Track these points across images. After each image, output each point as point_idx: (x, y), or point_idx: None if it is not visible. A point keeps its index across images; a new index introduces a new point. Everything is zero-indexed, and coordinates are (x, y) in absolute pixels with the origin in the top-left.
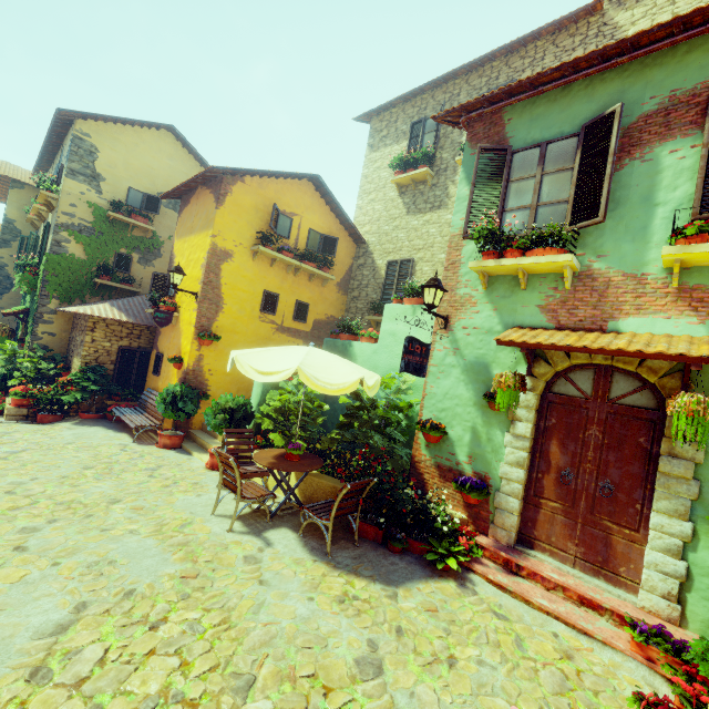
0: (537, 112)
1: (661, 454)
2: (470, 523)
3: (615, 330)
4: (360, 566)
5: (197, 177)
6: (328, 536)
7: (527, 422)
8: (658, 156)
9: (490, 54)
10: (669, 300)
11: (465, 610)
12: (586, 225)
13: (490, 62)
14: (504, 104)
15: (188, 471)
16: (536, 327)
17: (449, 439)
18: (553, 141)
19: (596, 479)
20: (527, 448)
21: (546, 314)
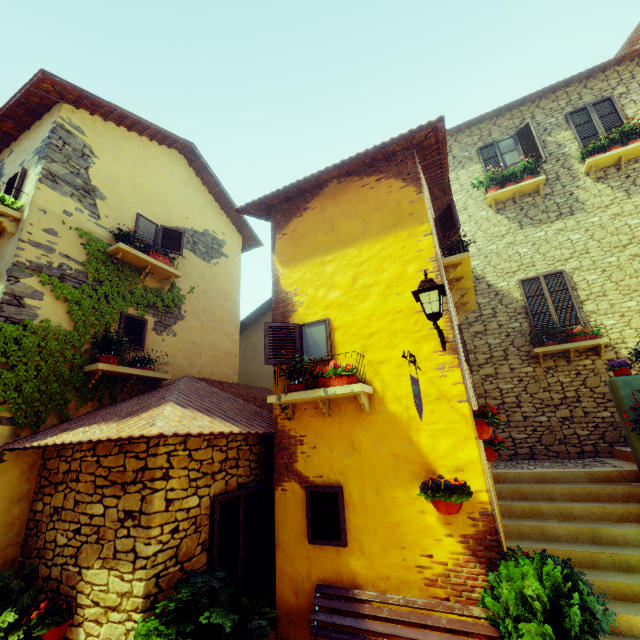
0: None
1: None
2: None
3: None
4: None
5: (381, 147)
6: None
7: None
8: None
9: (574, 77)
10: None
11: None
12: None
13: (560, 89)
14: None
15: None
16: None
17: None
18: None
19: None
20: None
21: None
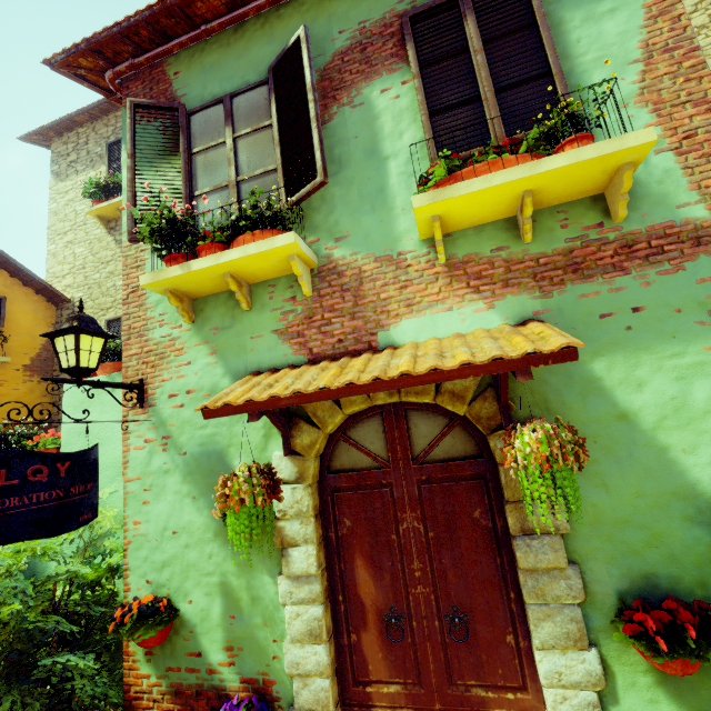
0: (210, 60)
1: (514, 536)
2: None
3: (389, 345)
4: None
5: None
6: None
7: (307, 544)
8: (369, 98)
9: None
10: (443, 284)
11: None
12: (306, 192)
13: None
14: (162, 50)
15: None
16: (281, 366)
17: (185, 623)
18: (237, 92)
19: (438, 609)
20: (319, 595)
21: (290, 341)
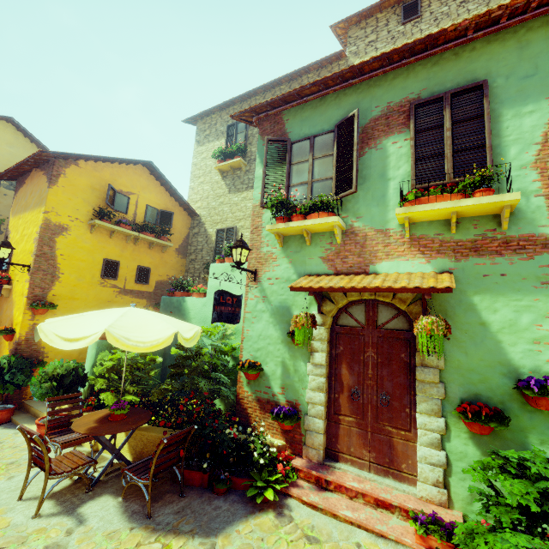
0: (305, 115)
1: (417, 366)
2: (287, 447)
3: (374, 272)
4: (182, 521)
5: (27, 160)
6: (148, 497)
7: (322, 352)
8: (385, 146)
9: (277, 80)
10: (406, 247)
11: (281, 544)
12: (345, 195)
13: (279, 86)
14: (282, 109)
15: (9, 448)
16: (321, 274)
17: (265, 374)
18: (318, 135)
19: (376, 392)
20: (325, 373)
21: (327, 263)
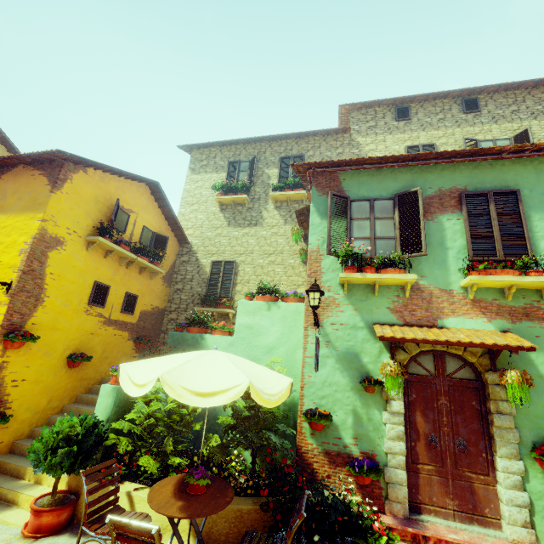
0: (363, 179)
1: (493, 413)
2: (365, 504)
3: (443, 326)
4: None
5: (29, 156)
6: None
7: (399, 400)
8: (441, 221)
9: (288, 135)
10: (469, 307)
11: None
12: (414, 256)
13: (285, 139)
14: (340, 169)
15: None
16: (390, 323)
17: (333, 424)
18: (378, 199)
19: (452, 438)
20: (403, 422)
21: (395, 314)
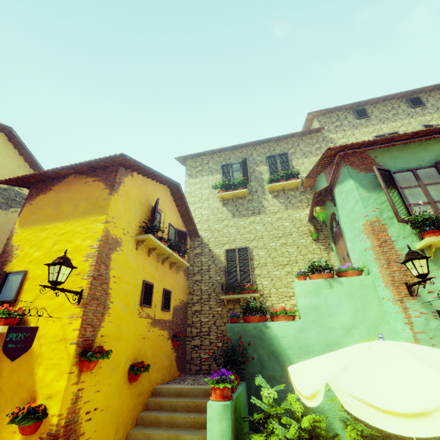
0: (394, 154)
1: None
2: None
3: None
4: None
5: (89, 163)
6: None
7: None
8: None
9: (271, 138)
10: None
11: None
12: None
13: (267, 143)
14: (370, 148)
15: None
16: None
17: None
18: (419, 168)
19: None
20: None
21: None
